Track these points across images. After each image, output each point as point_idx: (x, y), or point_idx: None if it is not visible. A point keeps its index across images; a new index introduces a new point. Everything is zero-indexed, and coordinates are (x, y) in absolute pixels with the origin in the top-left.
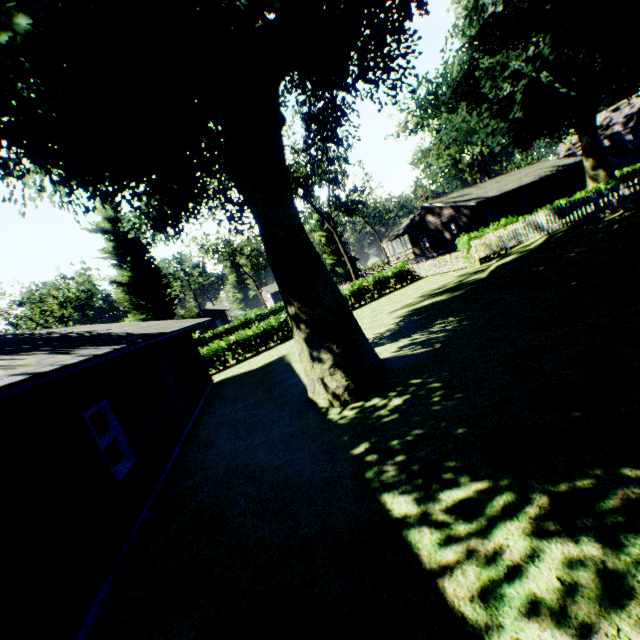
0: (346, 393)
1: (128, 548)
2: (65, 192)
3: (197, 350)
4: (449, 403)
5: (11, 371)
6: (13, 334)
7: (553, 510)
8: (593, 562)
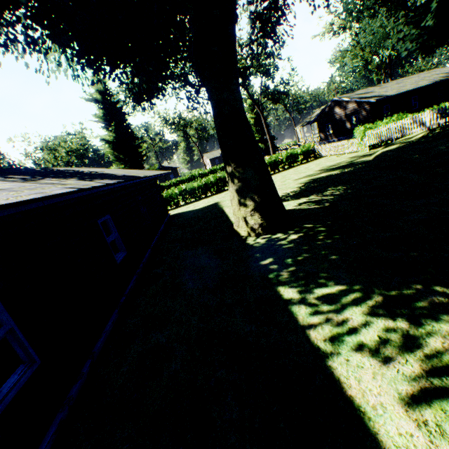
0: (260, 228)
1: (124, 299)
2: (75, 68)
3: (160, 192)
4: (329, 241)
5: (65, 186)
6: (45, 168)
7: (384, 304)
8: (401, 330)
